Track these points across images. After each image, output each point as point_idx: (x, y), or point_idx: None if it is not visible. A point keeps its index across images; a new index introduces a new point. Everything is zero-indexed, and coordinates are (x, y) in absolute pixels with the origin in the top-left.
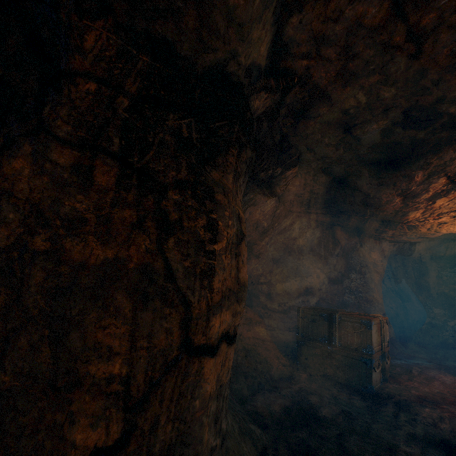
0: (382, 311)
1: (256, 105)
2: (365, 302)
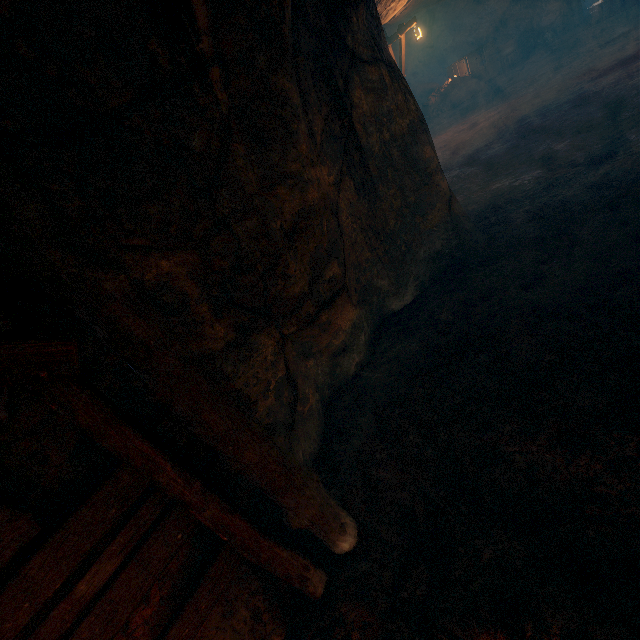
0: None
1: None
2: None
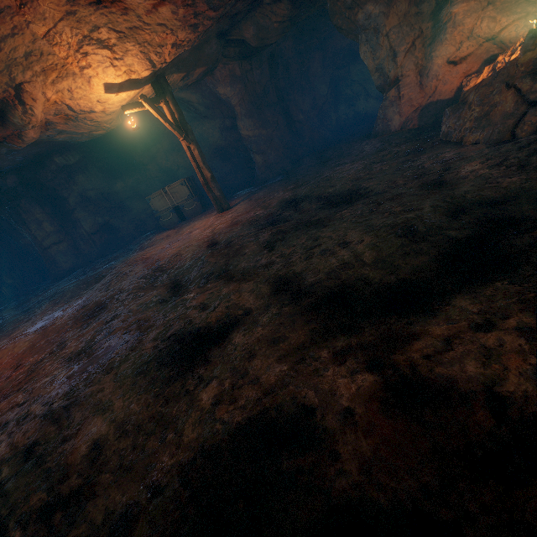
0: (256, 143)
1: (12, 184)
2: (245, 141)
